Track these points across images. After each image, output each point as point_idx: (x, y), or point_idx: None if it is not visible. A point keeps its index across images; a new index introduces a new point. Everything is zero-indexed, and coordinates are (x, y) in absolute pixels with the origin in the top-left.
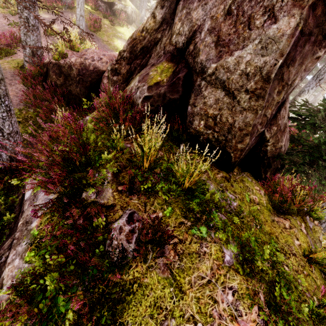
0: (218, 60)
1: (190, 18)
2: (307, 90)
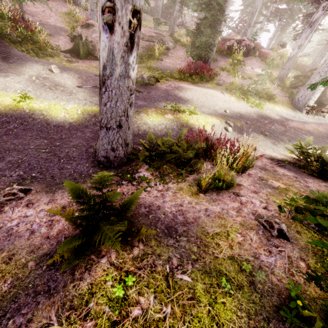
0: None
1: None
2: None
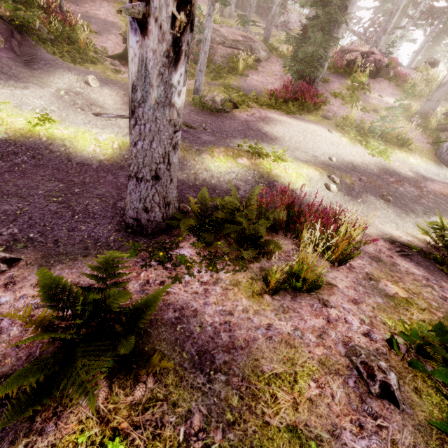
0: None
1: None
2: None
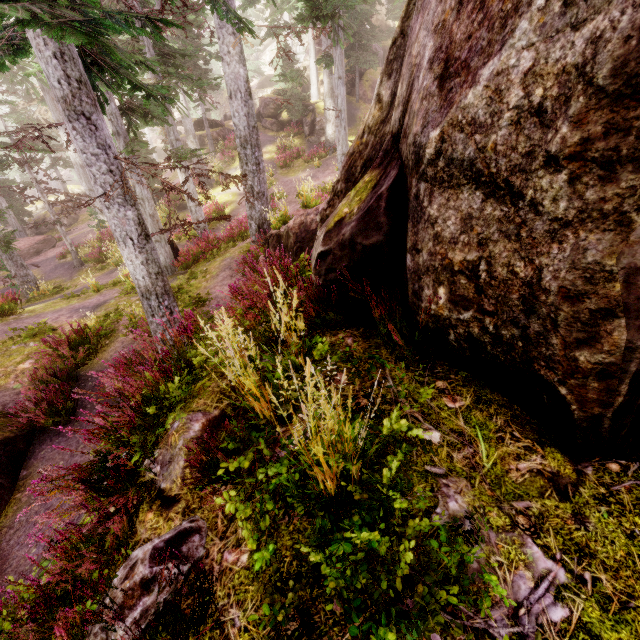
0: (443, 116)
1: (410, 61)
2: None
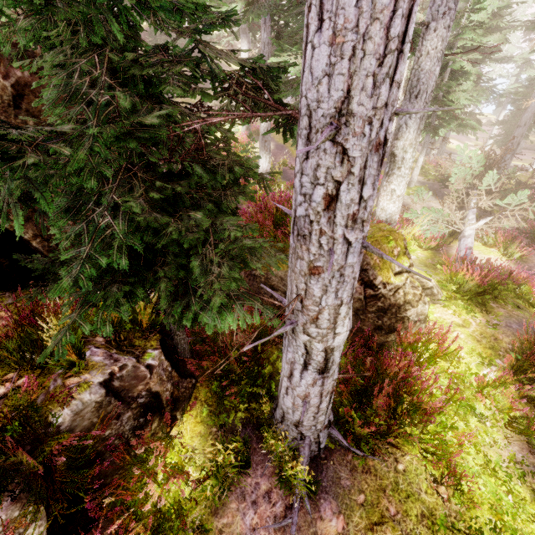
0: None
1: None
2: (404, 124)
